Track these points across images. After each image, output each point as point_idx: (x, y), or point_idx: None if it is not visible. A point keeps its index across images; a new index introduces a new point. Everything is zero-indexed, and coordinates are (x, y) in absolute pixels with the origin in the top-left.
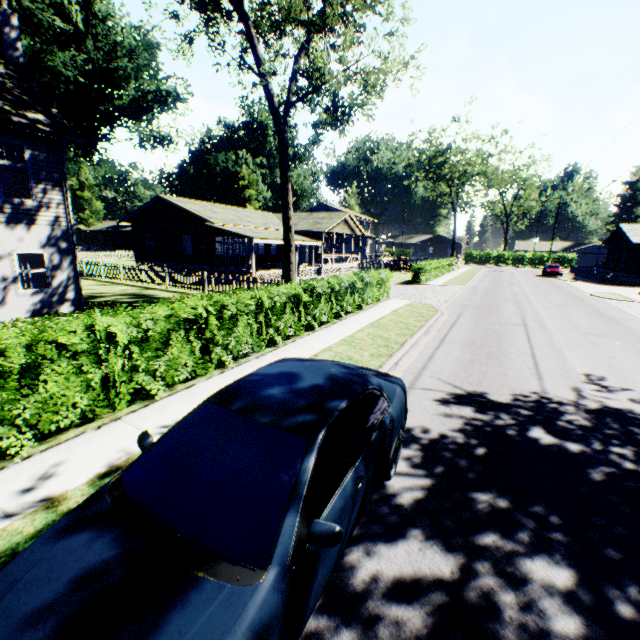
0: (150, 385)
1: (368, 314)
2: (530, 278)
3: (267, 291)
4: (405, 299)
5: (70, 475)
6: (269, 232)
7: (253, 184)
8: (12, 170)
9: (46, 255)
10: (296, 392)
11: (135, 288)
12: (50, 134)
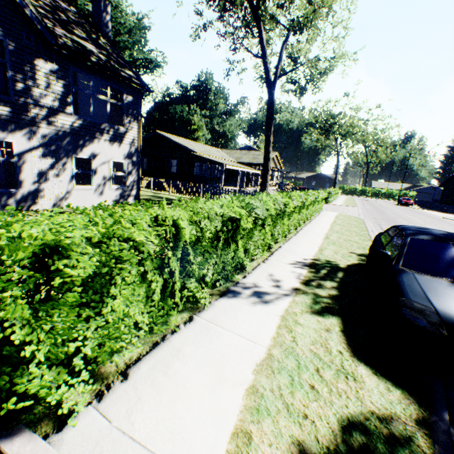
0: (271, 242)
1: (323, 218)
2: (392, 205)
3: (298, 195)
4: (332, 211)
5: (287, 281)
6: (227, 161)
7: (200, 128)
8: (114, 107)
9: (126, 164)
10: (452, 236)
11: (149, 192)
12: (139, 85)
